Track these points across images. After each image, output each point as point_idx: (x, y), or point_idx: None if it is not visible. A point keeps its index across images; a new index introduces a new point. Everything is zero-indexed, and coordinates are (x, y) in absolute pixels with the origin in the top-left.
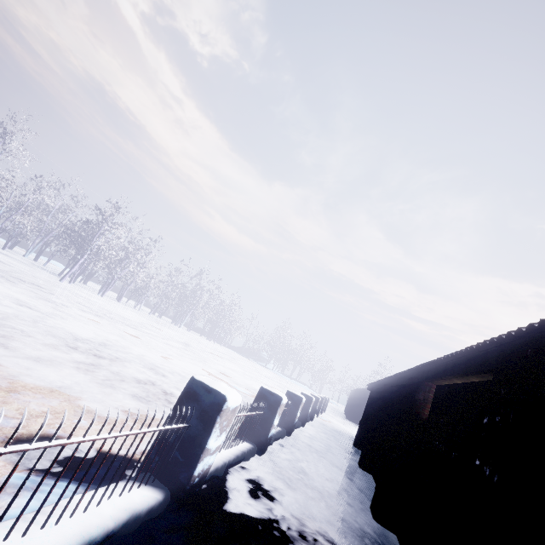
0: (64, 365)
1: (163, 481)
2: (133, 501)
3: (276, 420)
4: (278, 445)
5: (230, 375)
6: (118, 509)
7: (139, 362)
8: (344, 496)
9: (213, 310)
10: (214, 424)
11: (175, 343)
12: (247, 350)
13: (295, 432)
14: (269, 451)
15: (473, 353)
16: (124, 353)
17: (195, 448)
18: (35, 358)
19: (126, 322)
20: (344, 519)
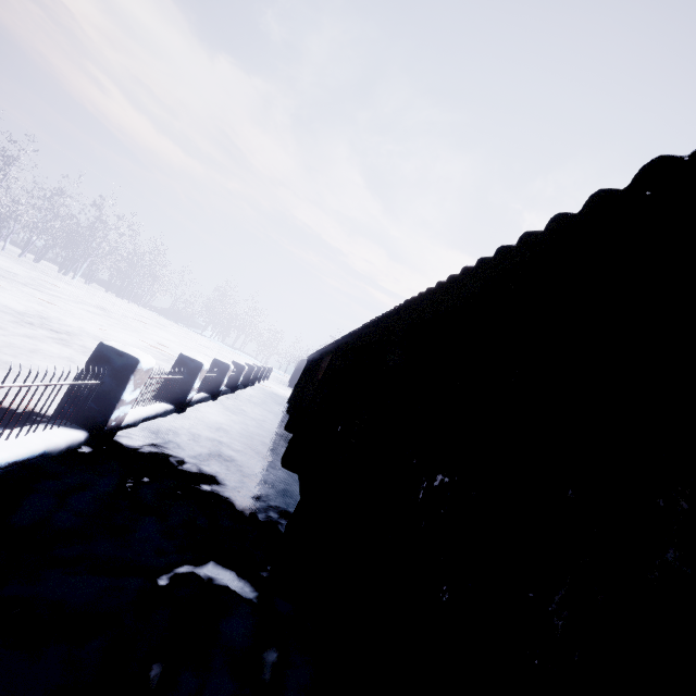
0: (46, 341)
1: (170, 402)
2: (163, 406)
3: (225, 380)
4: (225, 398)
5: (168, 346)
6: (160, 407)
7: (85, 335)
8: (269, 422)
9: (125, 259)
10: (197, 377)
11: (92, 308)
12: (176, 313)
13: (238, 392)
14: (219, 400)
15: (338, 344)
16: (66, 326)
17: (188, 387)
18: (24, 336)
19: (17, 279)
20: (266, 428)
